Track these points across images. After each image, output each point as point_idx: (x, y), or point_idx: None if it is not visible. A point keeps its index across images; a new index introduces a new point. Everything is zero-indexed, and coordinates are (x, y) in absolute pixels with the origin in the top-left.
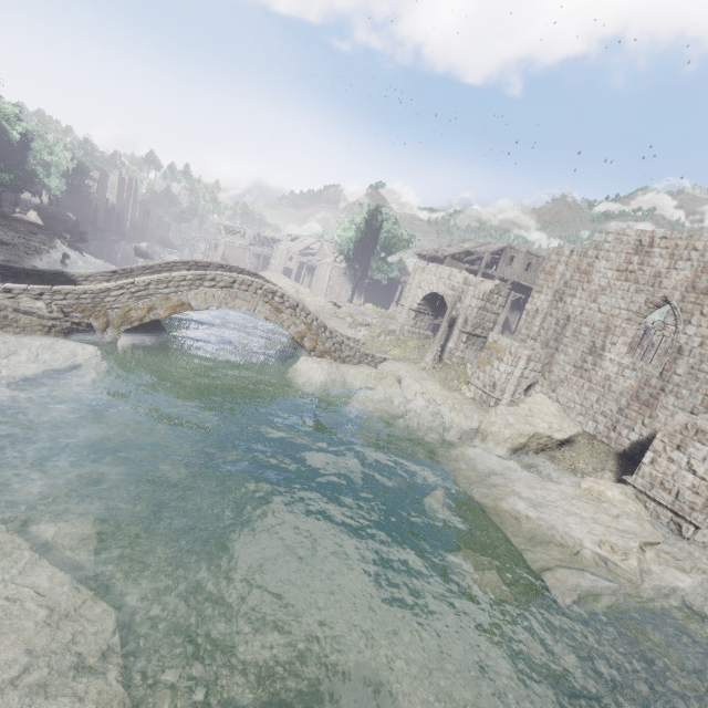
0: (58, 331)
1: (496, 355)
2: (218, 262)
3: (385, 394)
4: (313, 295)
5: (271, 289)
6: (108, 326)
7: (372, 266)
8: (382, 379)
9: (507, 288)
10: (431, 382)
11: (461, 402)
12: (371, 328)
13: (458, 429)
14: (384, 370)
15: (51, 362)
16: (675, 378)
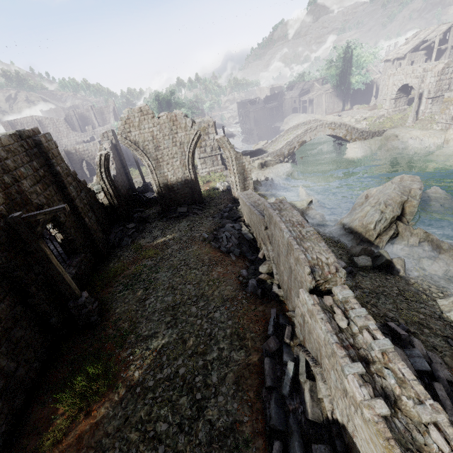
0: (278, 163)
1: (450, 104)
2: (301, 122)
3: (392, 144)
4: (323, 117)
5: (330, 122)
6: (285, 158)
7: (352, 82)
8: (388, 139)
9: None
10: (414, 131)
11: (434, 133)
12: (367, 119)
13: (434, 144)
14: (387, 135)
15: (286, 170)
16: None
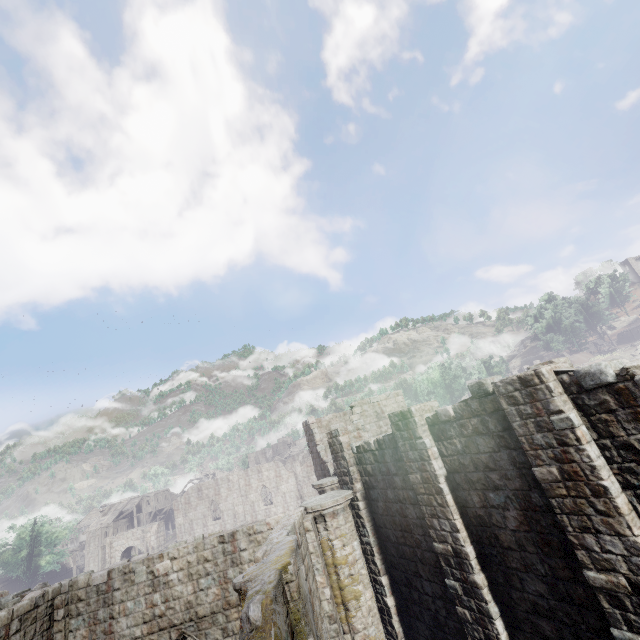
0: None
1: None
2: None
3: None
4: None
5: None
6: None
7: (44, 564)
8: None
9: (162, 522)
10: None
11: None
12: None
13: None
14: None
15: None
16: (226, 519)
